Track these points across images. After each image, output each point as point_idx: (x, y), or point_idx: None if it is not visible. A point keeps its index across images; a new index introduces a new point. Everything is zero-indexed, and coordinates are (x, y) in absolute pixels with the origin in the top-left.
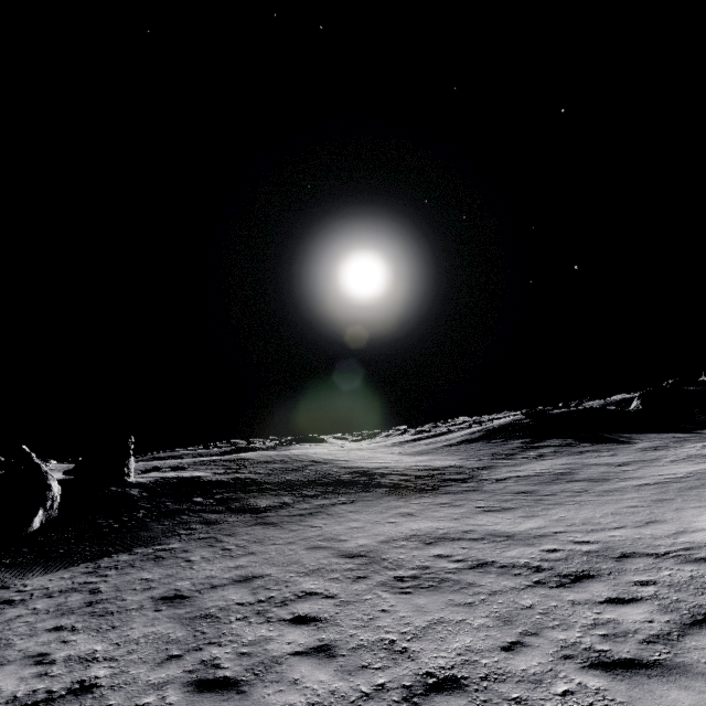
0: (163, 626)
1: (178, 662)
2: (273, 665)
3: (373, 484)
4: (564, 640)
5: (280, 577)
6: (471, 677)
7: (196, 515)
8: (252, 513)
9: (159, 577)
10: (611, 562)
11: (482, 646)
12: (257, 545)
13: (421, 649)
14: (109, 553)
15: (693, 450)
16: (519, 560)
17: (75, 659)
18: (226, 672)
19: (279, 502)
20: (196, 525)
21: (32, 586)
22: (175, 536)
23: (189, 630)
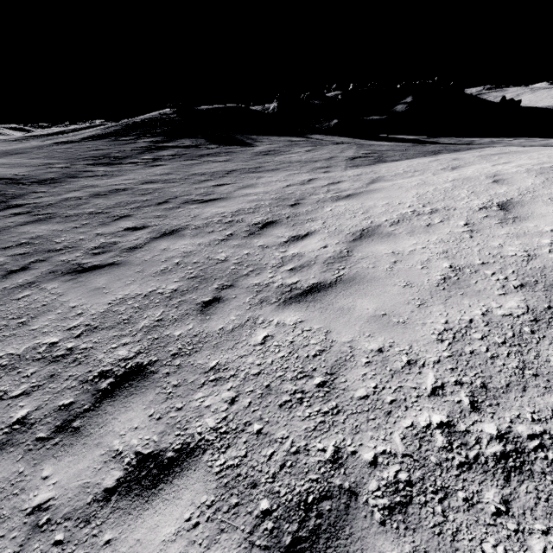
0: None
1: None
2: None
3: None
4: None
5: None
6: None
7: None
8: None
9: None
10: None
11: None
12: None
13: None
14: None
15: (296, 156)
16: None
17: None
18: None
19: None
20: None
21: None
22: None
23: None
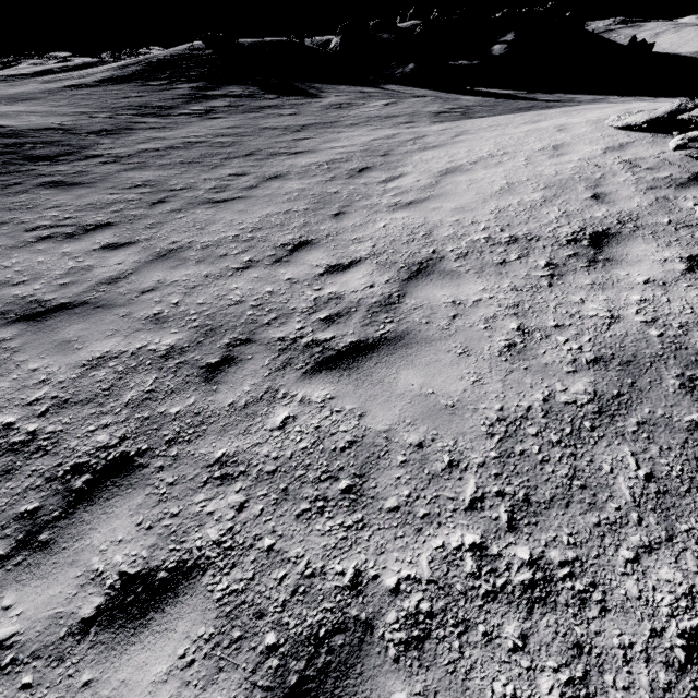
0: None
1: None
2: None
3: None
4: None
5: None
6: None
7: None
8: None
9: None
10: (197, 385)
11: None
12: None
13: None
14: None
15: (374, 111)
16: None
17: None
18: None
19: None
20: None
21: None
22: None
23: None
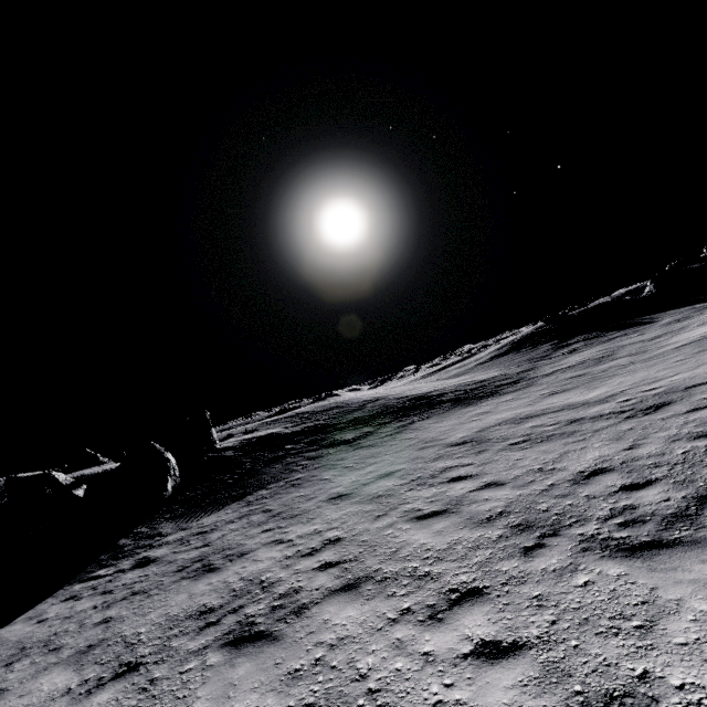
0: (351, 508)
1: (387, 516)
2: (461, 499)
3: (436, 403)
4: (667, 435)
5: (414, 467)
6: (613, 465)
7: (298, 456)
8: (344, 444)
9: (311, 492)
10: (679, 393)
11: (609, 453)
12: (372, 459)
13: (565, 465)
14: (248, 493)
15: None
16: (603, 412)
17: (305, 535)
18: (430, 510)
19: (362, 433)
20: (304, 462)
21: (208, 522)
22: (293, 472)
23: (375, 504)
